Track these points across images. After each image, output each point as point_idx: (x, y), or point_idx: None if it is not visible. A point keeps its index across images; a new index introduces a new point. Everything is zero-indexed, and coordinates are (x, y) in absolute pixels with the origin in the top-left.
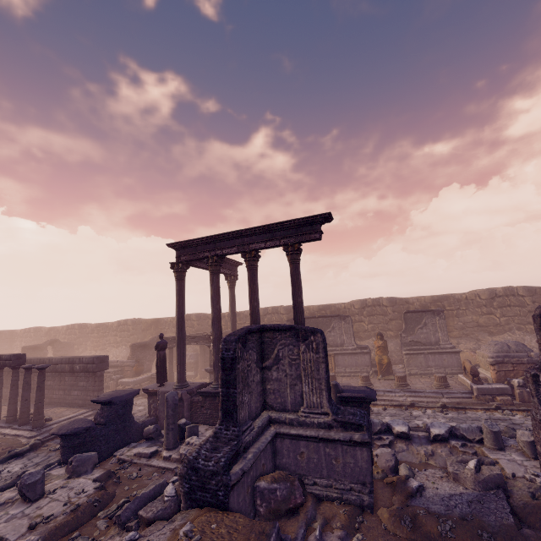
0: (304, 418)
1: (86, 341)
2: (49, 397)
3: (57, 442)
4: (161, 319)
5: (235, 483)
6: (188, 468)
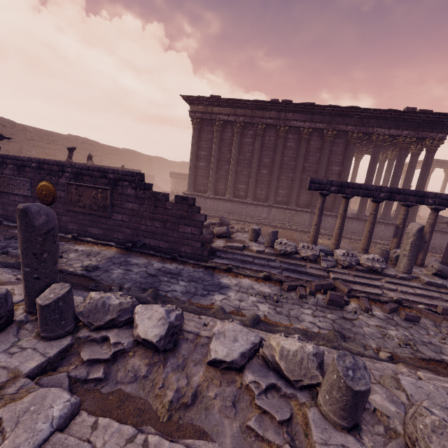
0: None
1: None
2: None
3: None
4: None
5: None
6: None
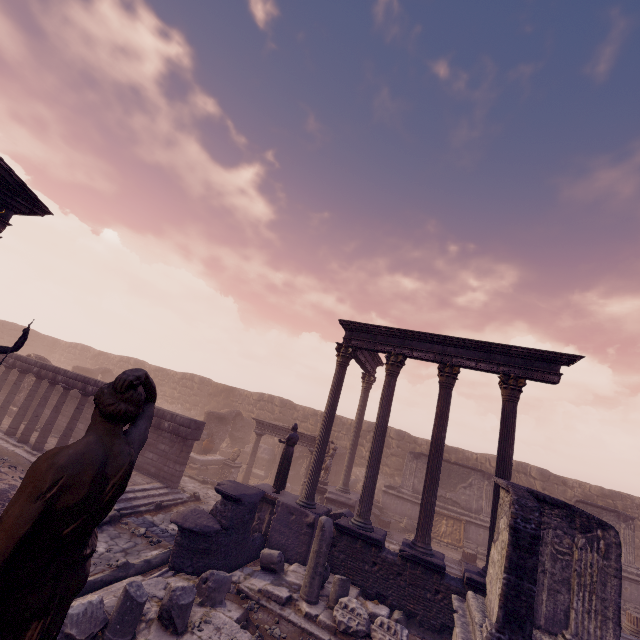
0: None
1: None
2: None
3: (135, 521)
4: (236, 388)
5: None
6: None
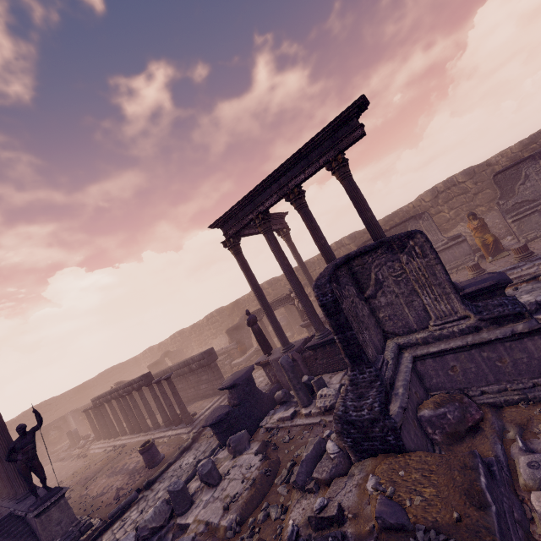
0: (440, 332)
1: (190, 343)
2: (186, 397)
3: (209, 429)
4: (238, 300)
5: (401, 423)
6: (342, 424)
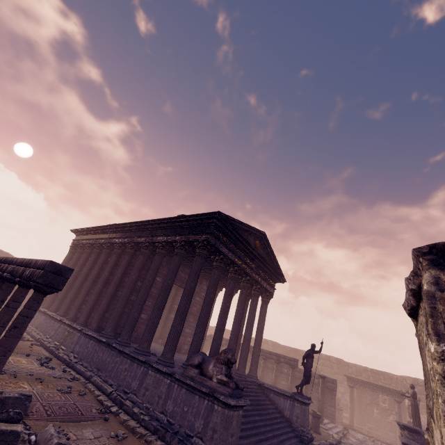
0: None
1: None
2: None
3: (347, 443)
4: (299, 349)
5: None
6: None
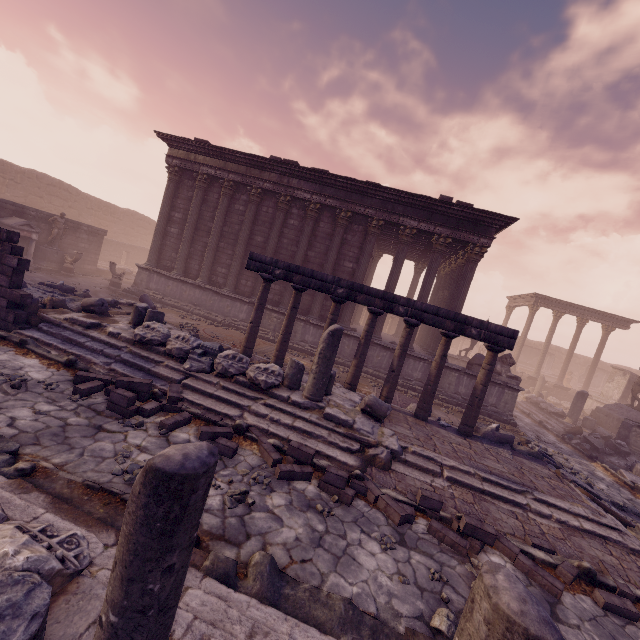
0: None
1: None
2: None
3: None
4: None
5: None
6: None
